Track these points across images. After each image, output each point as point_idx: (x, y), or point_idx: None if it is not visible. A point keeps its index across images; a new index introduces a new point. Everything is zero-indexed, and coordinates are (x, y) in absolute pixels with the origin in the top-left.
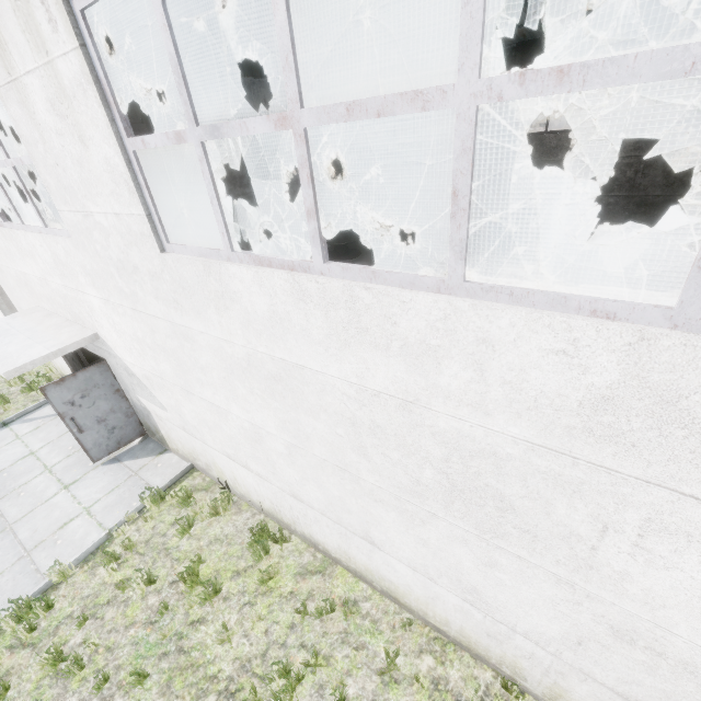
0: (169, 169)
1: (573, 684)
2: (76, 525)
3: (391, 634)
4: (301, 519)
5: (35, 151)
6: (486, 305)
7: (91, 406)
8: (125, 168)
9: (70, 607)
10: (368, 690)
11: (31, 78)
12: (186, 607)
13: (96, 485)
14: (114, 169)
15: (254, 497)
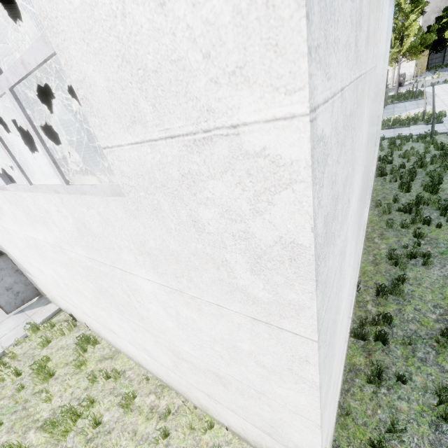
0: (60, 141)
1: (196, 393)
2: None
3: (137, 386)
4: (97, 328)
5: None
6: (35, 194)
7: (1, 281)
8: None
9: None
10: (115, 417)
11: None
12: (32, 385)
13: (7, 326)
14: None
15: (82, 321)
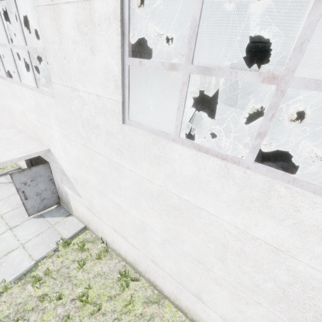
0: None
1: None
2: (15, 254)
3: None
4: (152, 272)
5: (50, 47)
6: None
7: (35, 186)
8: (119, 73)
9: (8, 310)
10: None
11: (68, 6)
12: (81, 318)
13: (29, 230)
14: (110, 71)
15: (122, 253)
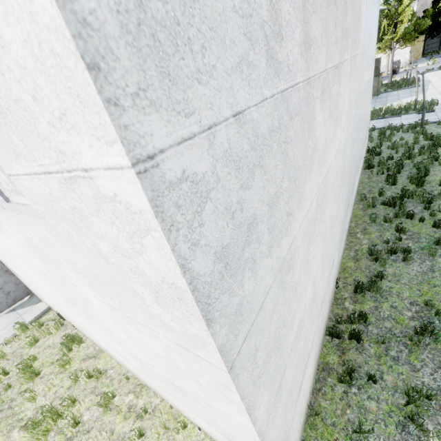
0: None
1: (167, 395)
2: None
3: (117, 385)
4: (80, 328)
5: None
6: None
7: None
8: None
9: None
10: (95, 416)
11: None
12: (18, 384)
13: None
14: None
15: (68, 320)
